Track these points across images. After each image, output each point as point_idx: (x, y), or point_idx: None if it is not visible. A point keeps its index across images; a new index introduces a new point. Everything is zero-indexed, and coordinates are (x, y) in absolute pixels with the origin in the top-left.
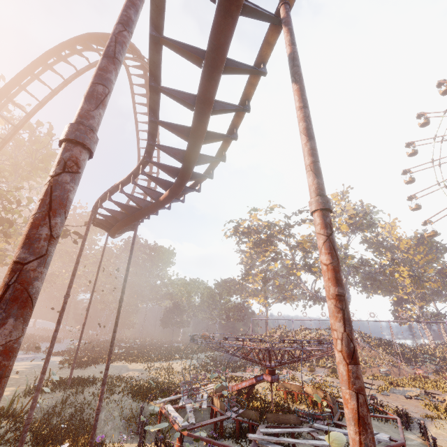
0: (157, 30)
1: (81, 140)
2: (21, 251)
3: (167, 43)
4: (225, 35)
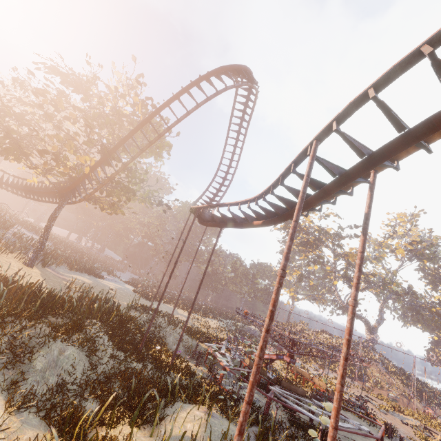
0: (295, 164)
1: (284, 276)
2: (273, 308)
3: (300, 176)
4: (334, 192)
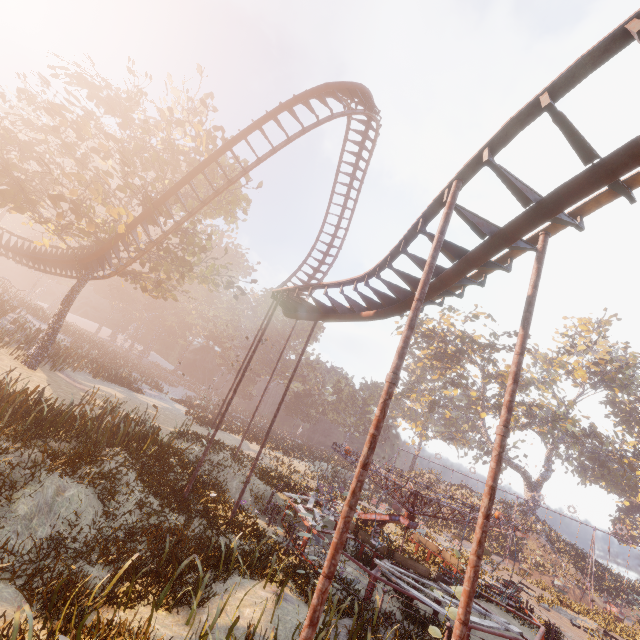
0: (425, 220)
1: (396, 383)
2: (375, 431)
3: (431, 238)
4: (481, 261)
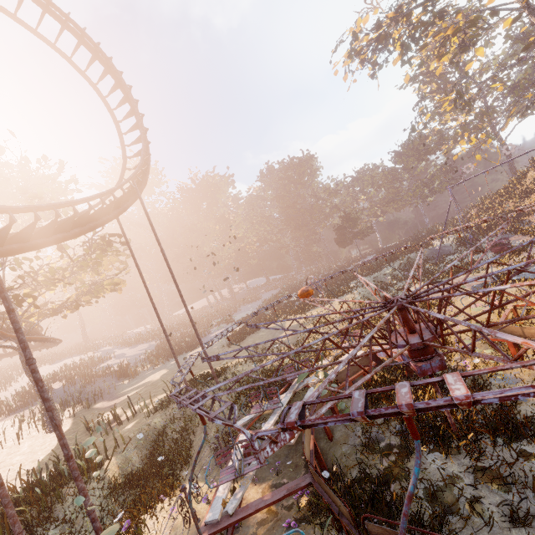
0: None
1: None
2: None
3: None
4: None
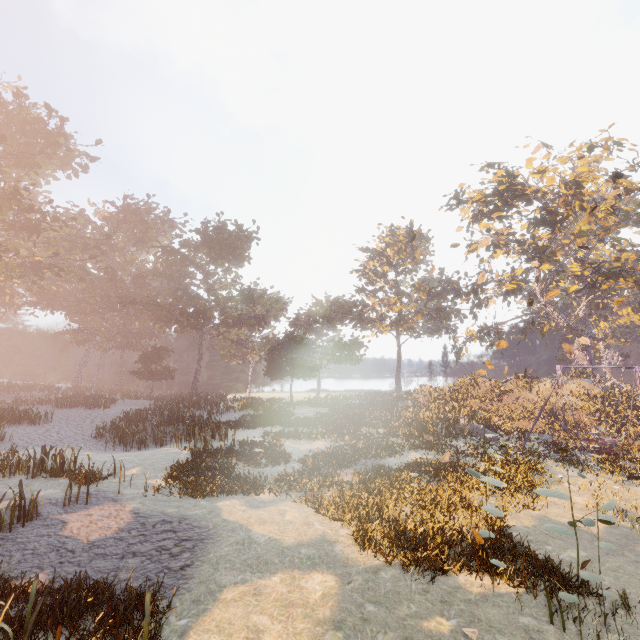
0: None
1: None
2: None
3: None
4: None
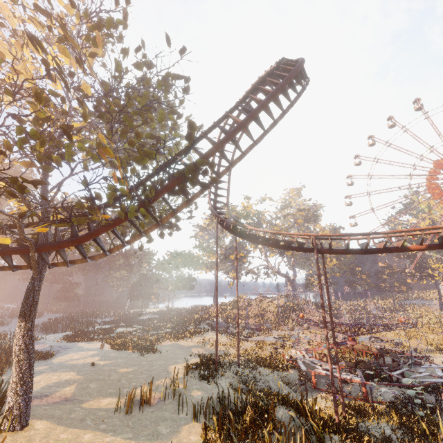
0: None
1: None
2: None
3: None
4: None
